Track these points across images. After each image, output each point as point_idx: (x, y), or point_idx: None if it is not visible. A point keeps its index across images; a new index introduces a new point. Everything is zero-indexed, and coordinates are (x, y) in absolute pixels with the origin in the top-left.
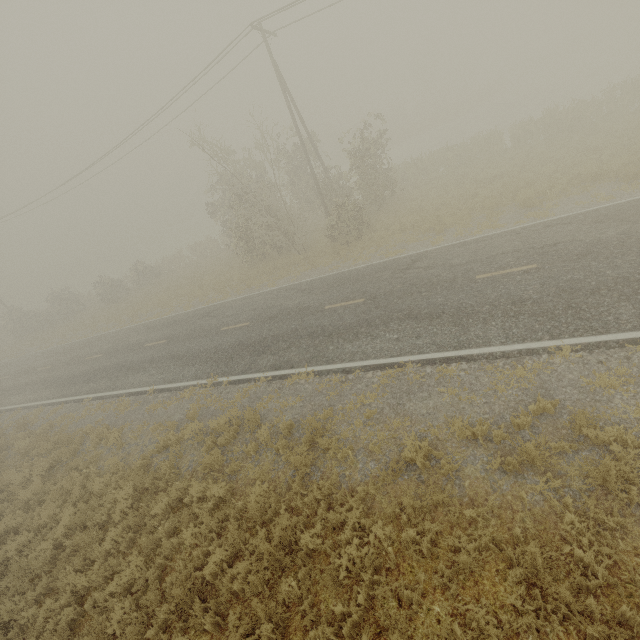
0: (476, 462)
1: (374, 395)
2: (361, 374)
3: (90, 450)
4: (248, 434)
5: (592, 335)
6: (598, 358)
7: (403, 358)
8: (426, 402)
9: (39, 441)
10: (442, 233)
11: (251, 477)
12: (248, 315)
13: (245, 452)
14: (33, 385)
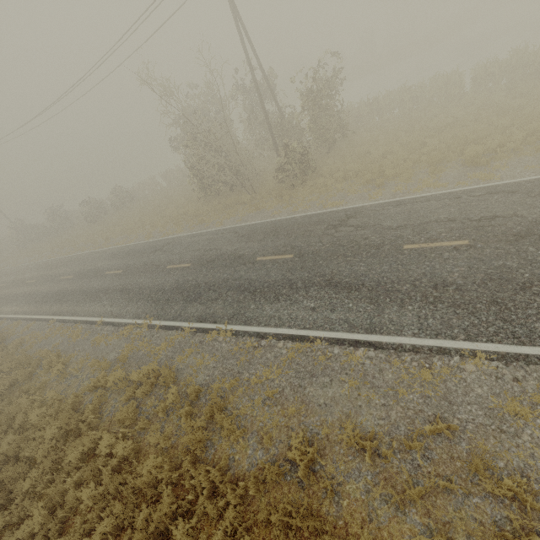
0: (359, 479)
1: (279, 371)
2: (273, 342)
3: (42, 374)
4: (163, 389)
5: (513, 344)
6: (514, 374)
7: (314, 332)
8: (326, 390)
9: (6, 358)
10: (382, 186)
11: (151, 443)
12: (191, 255)
13: (154, 411)
14: (19, 297)
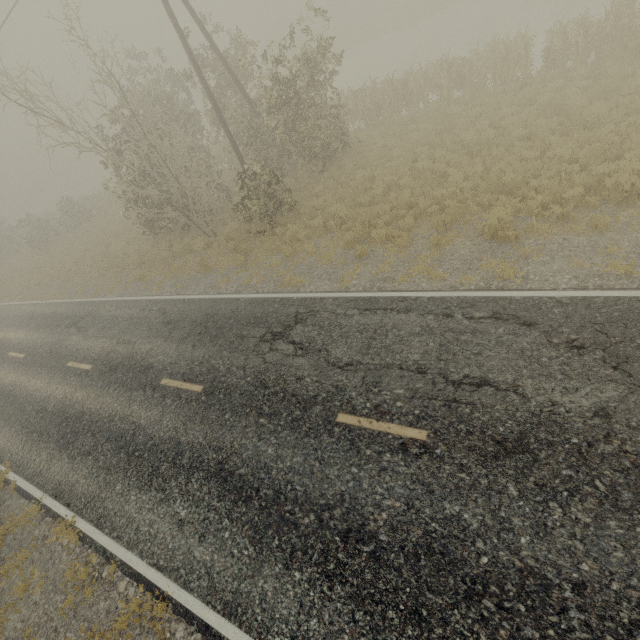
0: None
1: None
2: (116, 576)
3: None
4: None
5: None
6: None
7: (163, 582)
8: None
9: None
10: (365, 257)
11: None
12: (100, 348)
13: None
14: None
